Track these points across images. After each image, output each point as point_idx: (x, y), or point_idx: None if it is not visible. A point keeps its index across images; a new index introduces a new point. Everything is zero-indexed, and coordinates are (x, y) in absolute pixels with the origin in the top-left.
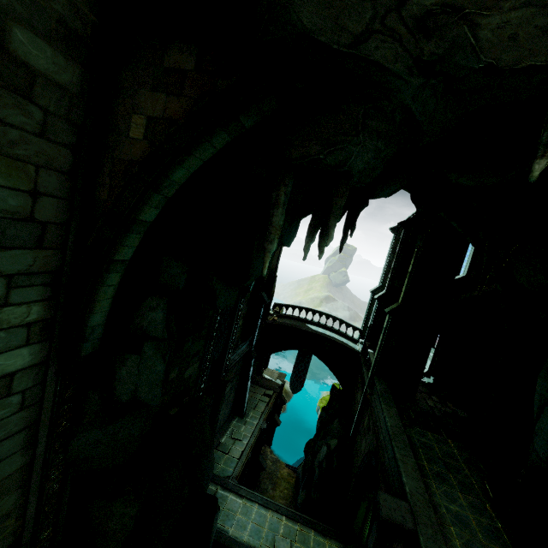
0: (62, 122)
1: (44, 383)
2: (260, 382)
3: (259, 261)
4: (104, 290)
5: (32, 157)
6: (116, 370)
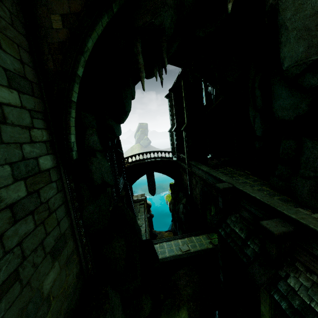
0: (17, 20)
1: (61, 178)
2: (135, 201)
3: (127, 103)
4: (71, 120)
5: (14, 39)
6: (90, 167)
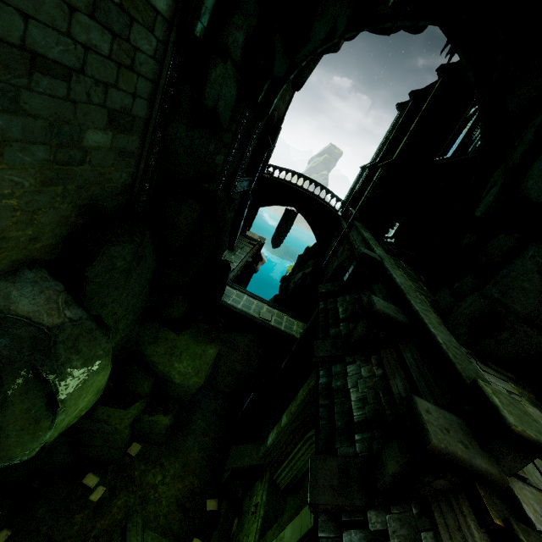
0: None
1: (166, 47)
2: (246, 235)
3: (319, 27)
4: None
5: None
6: (209, 71)
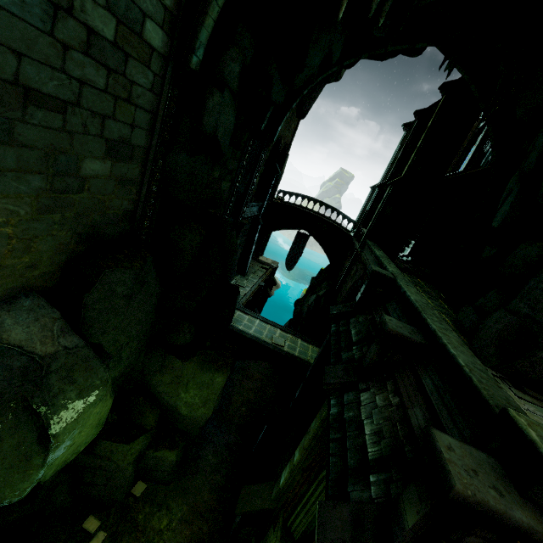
0: None
1: (163, 80)
2: (258, 259)
3: (313, 54)
4: (213, 6)
5: None
6: (206, 100)
